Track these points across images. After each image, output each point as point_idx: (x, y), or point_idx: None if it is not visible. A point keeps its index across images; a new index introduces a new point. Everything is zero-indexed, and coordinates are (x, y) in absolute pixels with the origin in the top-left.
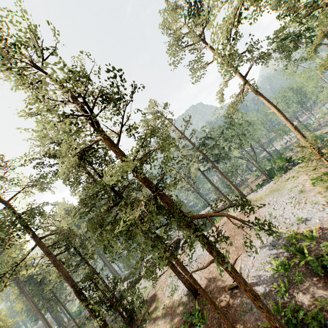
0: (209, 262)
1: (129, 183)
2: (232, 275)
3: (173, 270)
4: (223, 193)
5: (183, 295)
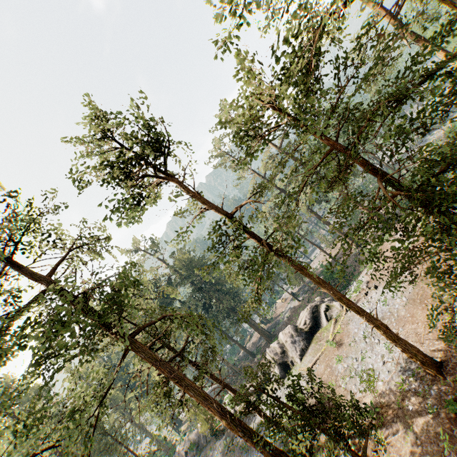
0: None
1: None
2: None
3: (390, 337)
4: (343, 233)
5: (402, 380)
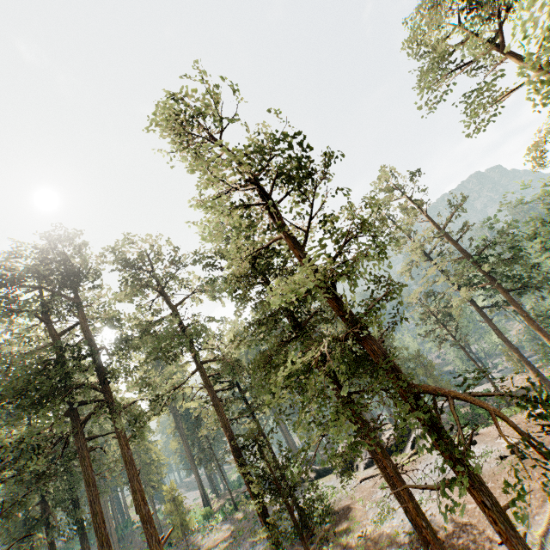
0: (447, 481)
1: (320, 308)
2: (499, 528)
3: (386, 478)
4: (528, 362)
5: (401, 531)
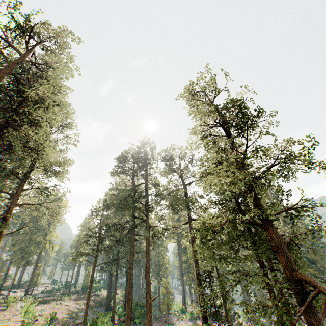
0: None
1: None
2: None
3: None
4: None
5: None
